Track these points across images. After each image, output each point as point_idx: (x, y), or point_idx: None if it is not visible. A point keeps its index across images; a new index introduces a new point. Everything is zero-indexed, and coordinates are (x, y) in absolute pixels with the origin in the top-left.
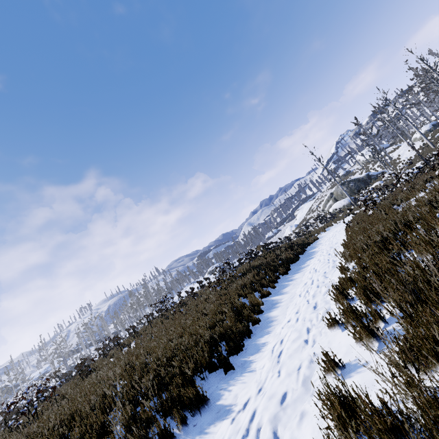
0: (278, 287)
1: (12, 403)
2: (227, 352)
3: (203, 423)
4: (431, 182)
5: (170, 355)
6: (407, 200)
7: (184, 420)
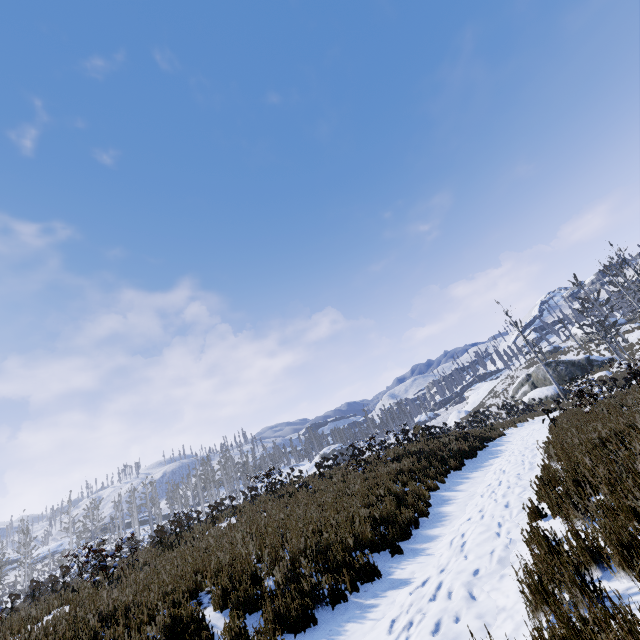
0: (449, 482)
1: (94, 550)
2: (391, 536)
3: (376, 590)
4: None
5: (316, 526)
6: None
7: (354, 583)
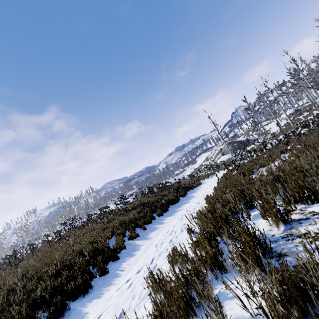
0: (149, 229)
1: None
2: None
3: None
4: (285, 153)
5: None
6: (264, 166)
7: None
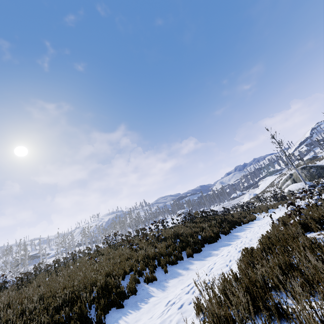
0: (170, 272)
1: None
2: None
3: None
4: None
5: None
6: None
7: None
